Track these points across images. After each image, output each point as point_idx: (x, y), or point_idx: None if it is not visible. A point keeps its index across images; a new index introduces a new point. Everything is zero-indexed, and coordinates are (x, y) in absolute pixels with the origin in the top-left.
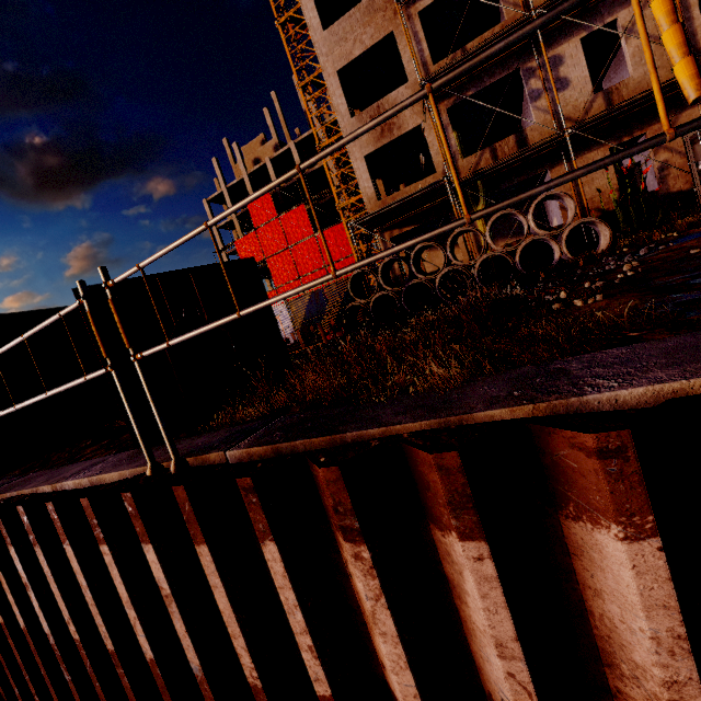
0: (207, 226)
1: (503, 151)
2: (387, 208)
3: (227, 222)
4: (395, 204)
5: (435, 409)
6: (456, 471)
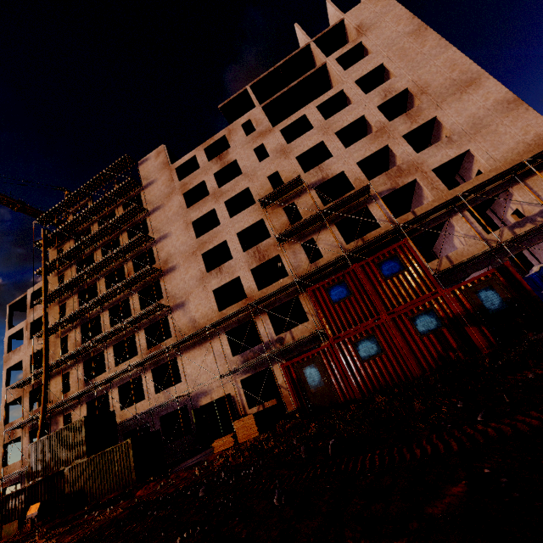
0: None
1: None
2: None
3: None
4: None
5: None
6: None
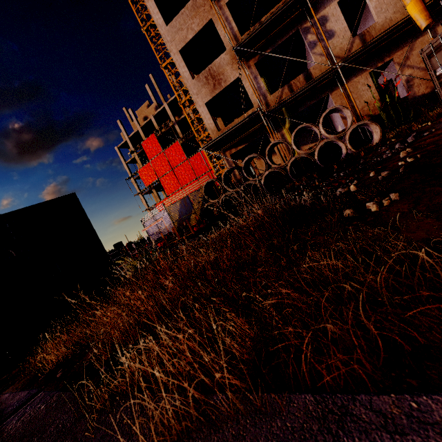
0: None
1: (296, 86)
2: (222, 135)
3: (132, 159)
4: (228, 131)
5: None
6: None
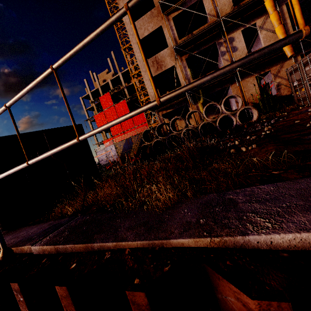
0: (6, 106)
1: None
2: None
3: (90, 107)
4: None
5: (151, 228)
6: (144, 308)
